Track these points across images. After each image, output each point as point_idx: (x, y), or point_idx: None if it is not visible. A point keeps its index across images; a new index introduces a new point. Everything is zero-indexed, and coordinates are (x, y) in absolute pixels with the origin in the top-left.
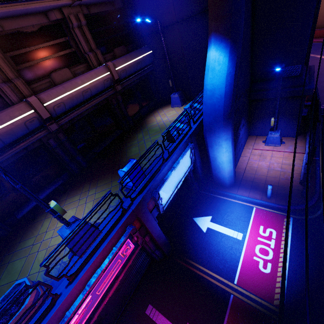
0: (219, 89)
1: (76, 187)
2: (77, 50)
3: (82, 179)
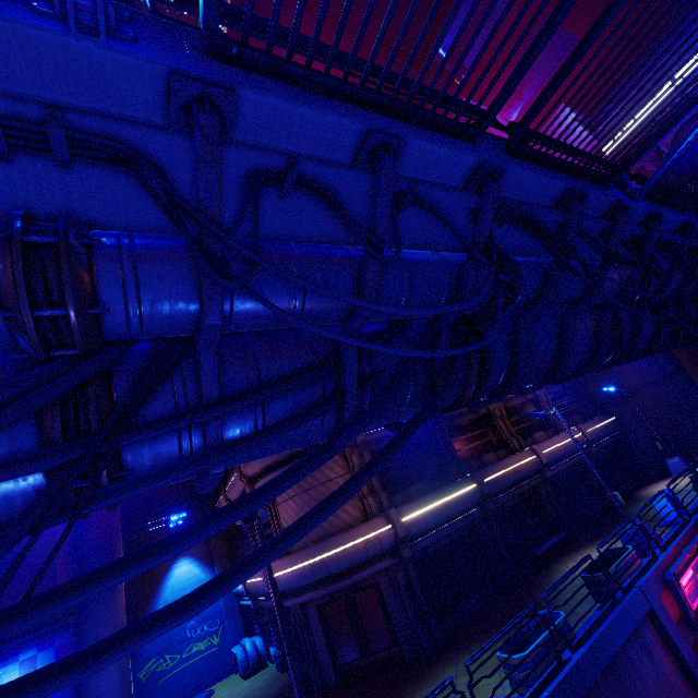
0: None
1: (583, 545)
2: (545, 419)
3: (583, 541)
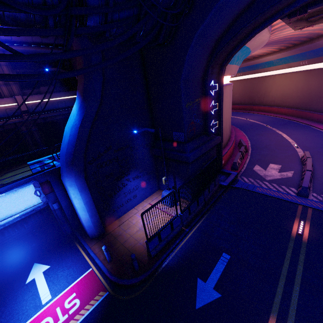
0: (67, 137)
1: None
2: None
3: None
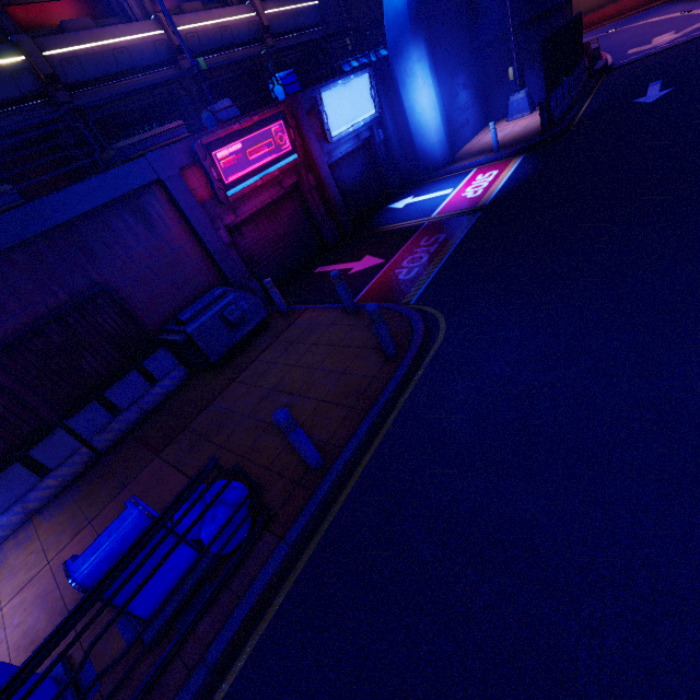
0: None
1: None
2: None
3: None
